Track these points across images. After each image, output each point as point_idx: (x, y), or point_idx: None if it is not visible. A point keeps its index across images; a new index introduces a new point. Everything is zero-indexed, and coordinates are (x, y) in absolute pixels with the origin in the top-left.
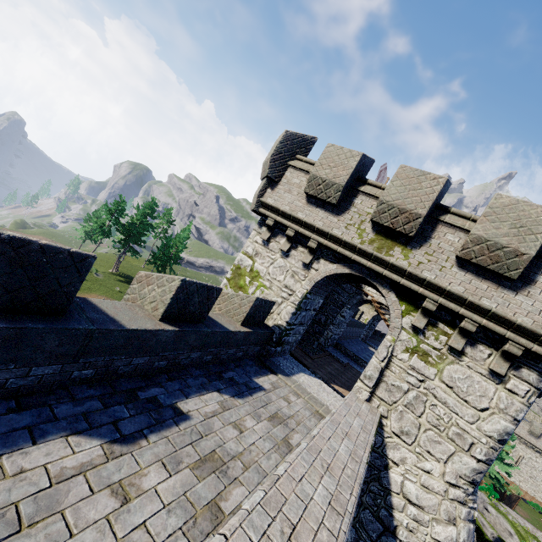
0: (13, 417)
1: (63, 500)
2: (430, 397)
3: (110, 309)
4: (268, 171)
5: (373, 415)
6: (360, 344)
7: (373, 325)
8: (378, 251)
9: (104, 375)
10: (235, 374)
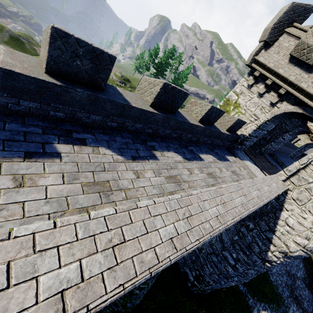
0: (161, 143)
1: (177, 167)
2: None
3: (183, 114)
4: (267, 37)
5: (284, 187)
6: (288, 158)
7: (304, 150)
8: None
9: (178, 138)
10: (218, 152)
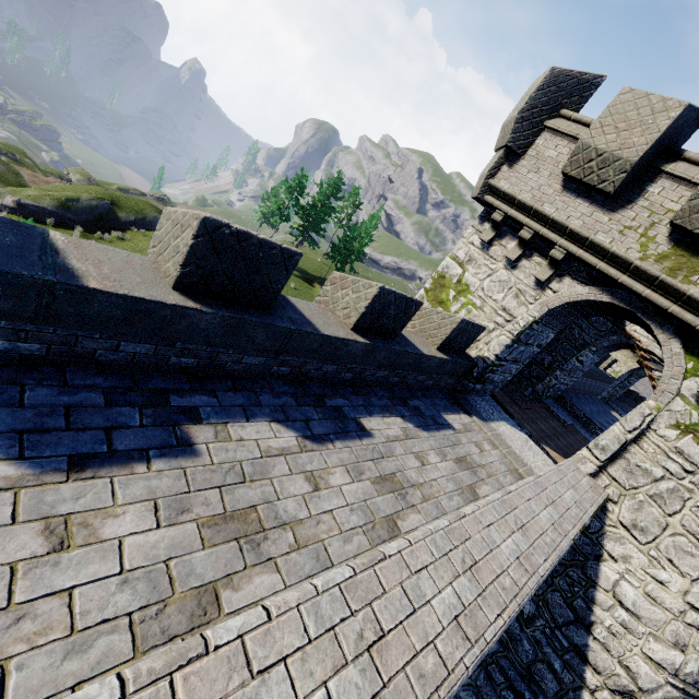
0: (231, 395)
1: (271, 471)
2: (697, 496)
3: (306, 310)
4: (510, 138)
5: (596, 494)
6: (598, 404)
7: (628, 382)
8: (669, 275)
9: (297, 375)
10: (422, 404)
